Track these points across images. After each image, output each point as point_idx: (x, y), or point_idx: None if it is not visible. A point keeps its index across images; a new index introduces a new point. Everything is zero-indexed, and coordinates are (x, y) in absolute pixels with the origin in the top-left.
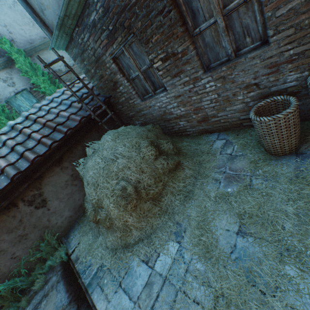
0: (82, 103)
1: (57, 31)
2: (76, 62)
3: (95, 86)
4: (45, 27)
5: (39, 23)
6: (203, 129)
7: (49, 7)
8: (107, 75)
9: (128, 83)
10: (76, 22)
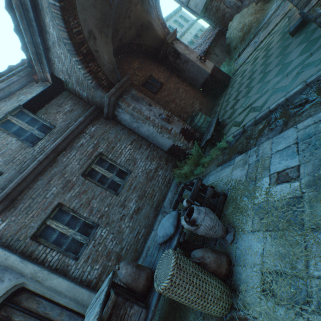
0: (216, 26)
1: (203, 8)
2: (205, 21)
3: (213, 27)
4: (195, 13)
5: (194, 13)
6: (266, 2)
7: (199, 3)
8: (220, 14)
9: (230, 10)
10: None
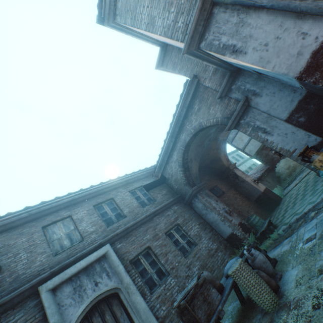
0: (266, 163)
1: (255, 153)
2: (257, 160)
3: (264, 164)
4: (249, 155)
5: (248, 154)
6: None
7: (252, 150)
8: (269, 157)
9: (277, 156)
10: (260, 149)
